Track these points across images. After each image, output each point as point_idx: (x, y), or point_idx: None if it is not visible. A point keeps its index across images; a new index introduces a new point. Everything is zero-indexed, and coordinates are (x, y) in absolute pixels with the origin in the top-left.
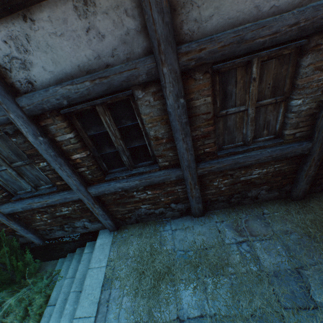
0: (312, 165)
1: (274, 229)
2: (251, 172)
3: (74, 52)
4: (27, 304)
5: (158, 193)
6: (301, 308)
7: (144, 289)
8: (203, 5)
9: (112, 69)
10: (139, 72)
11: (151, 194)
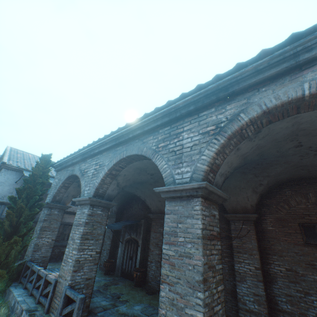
0: None
1: None
2: (64, 248)
3: None
4: None
5: None
6: None
7: None
8: (66, 218)
9: None
10: None
11: None
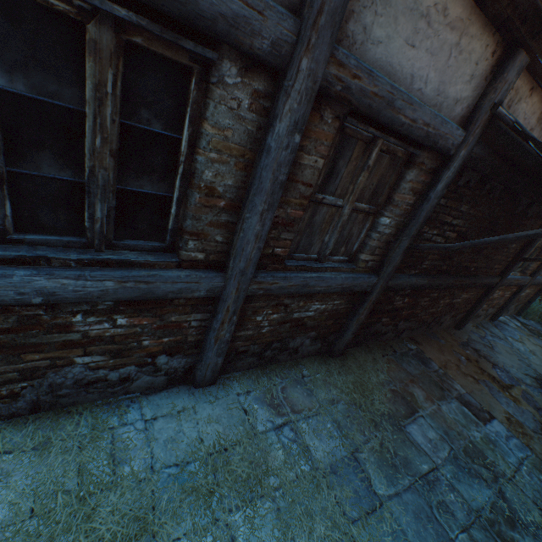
0: (367, 307)
1: (319, 398)
2: (310, 306)
3: None
4: None
5: (145, 324)
6: (369, 513)
7: None
8: (380, 17)
9: None
10: (262, 27)
11: (125, 326)
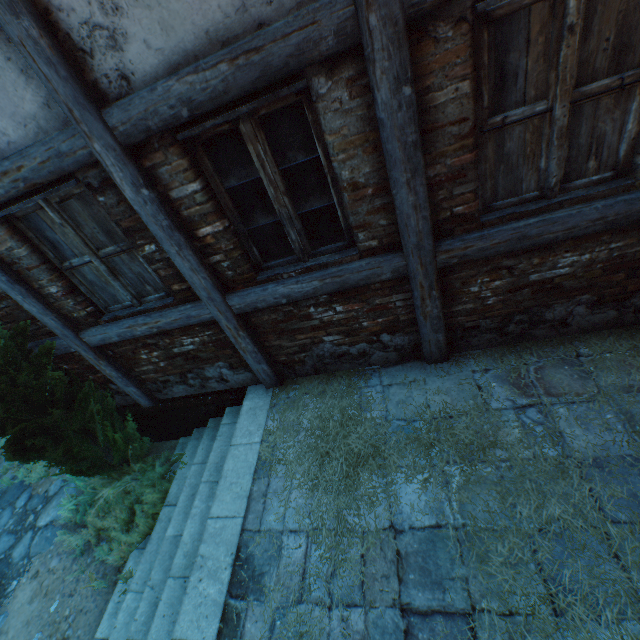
0: None
1: (600, 383)
2: (555, 261)
3: (199, 1)
4: (132, 502)
5: (357, 309)
6: None
7: (328, 480)
8: None
9: (269, 31)
10: (320, 31)
11: (343, 312)
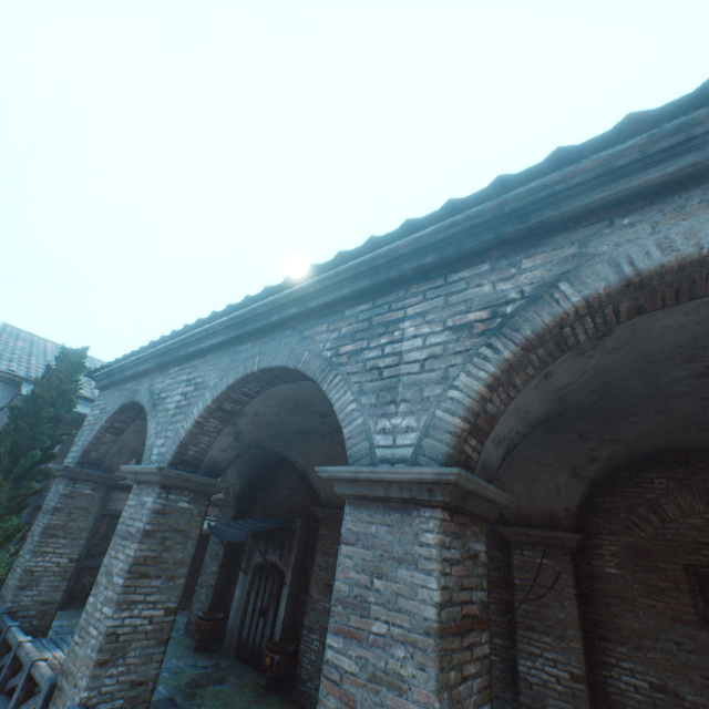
0: None
1: None
2: None
3: None
4: None
5: None
6: None
7: None
8: (118, 501)
9: None
10: None
11: None
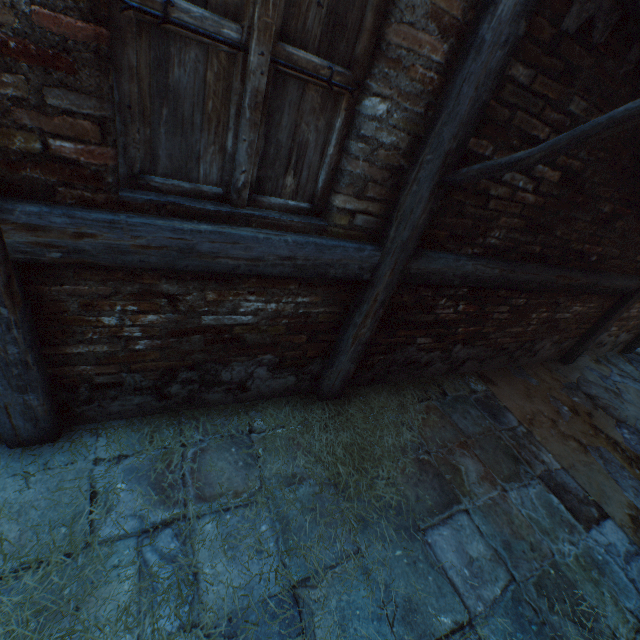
0: (371, 314)
1: (266, 473)
2: (237, 303)
3: None
4: None
5: None
6: None
7: None
8: None
9: None
10: None
11: None
